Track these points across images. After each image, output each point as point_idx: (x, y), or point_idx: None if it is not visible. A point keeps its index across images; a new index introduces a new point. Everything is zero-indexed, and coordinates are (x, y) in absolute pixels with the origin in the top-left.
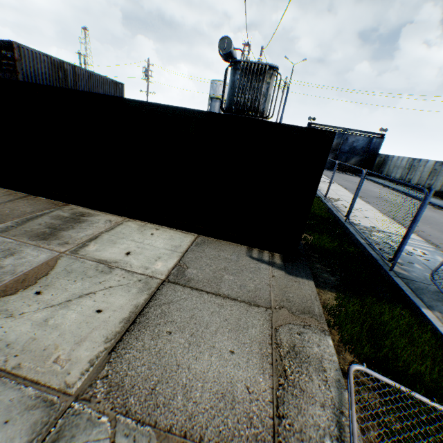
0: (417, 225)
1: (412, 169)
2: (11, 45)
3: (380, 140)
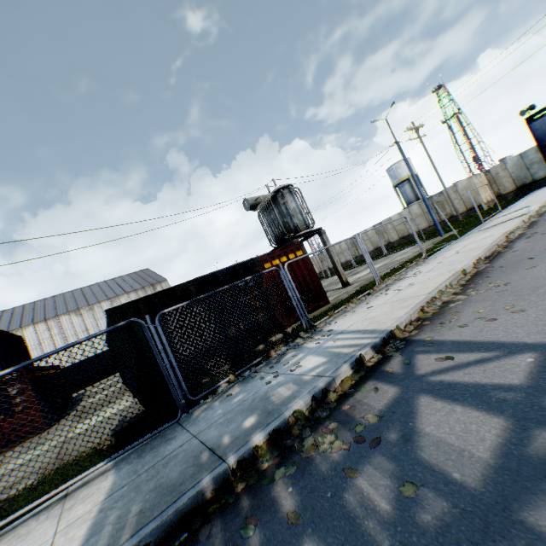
0: None
1: None
2: None
3: None
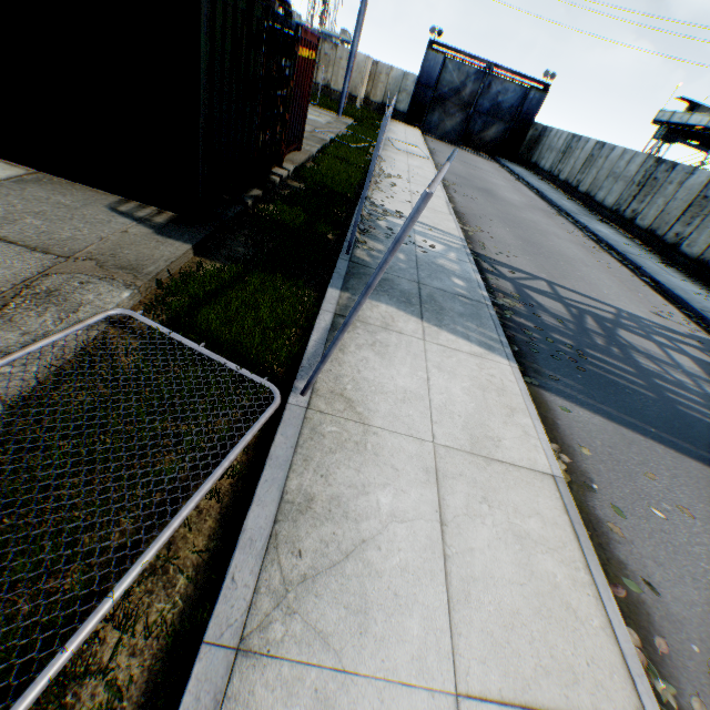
0: (494, 226)
1: (568, 154)
2: None
3: (541, 97)
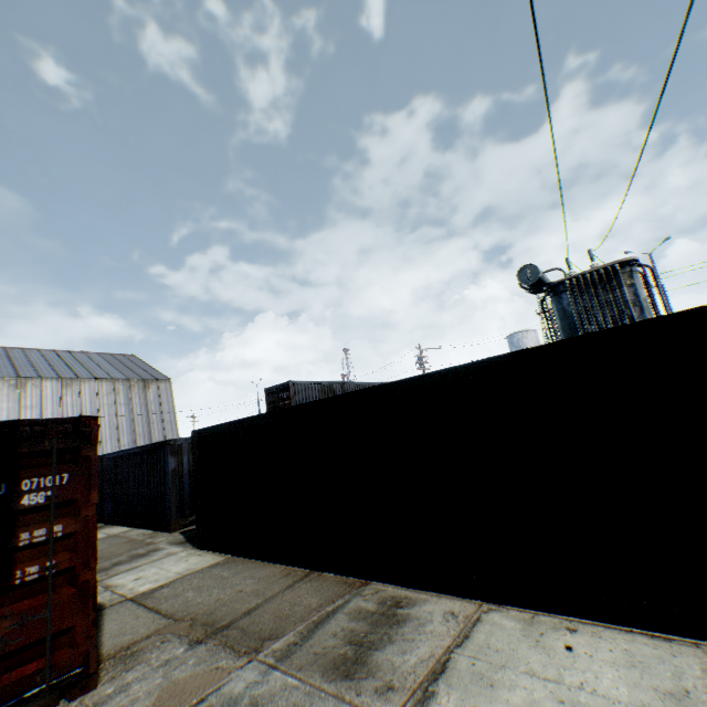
0: None
1: None
2: (287, 385)
3: None
